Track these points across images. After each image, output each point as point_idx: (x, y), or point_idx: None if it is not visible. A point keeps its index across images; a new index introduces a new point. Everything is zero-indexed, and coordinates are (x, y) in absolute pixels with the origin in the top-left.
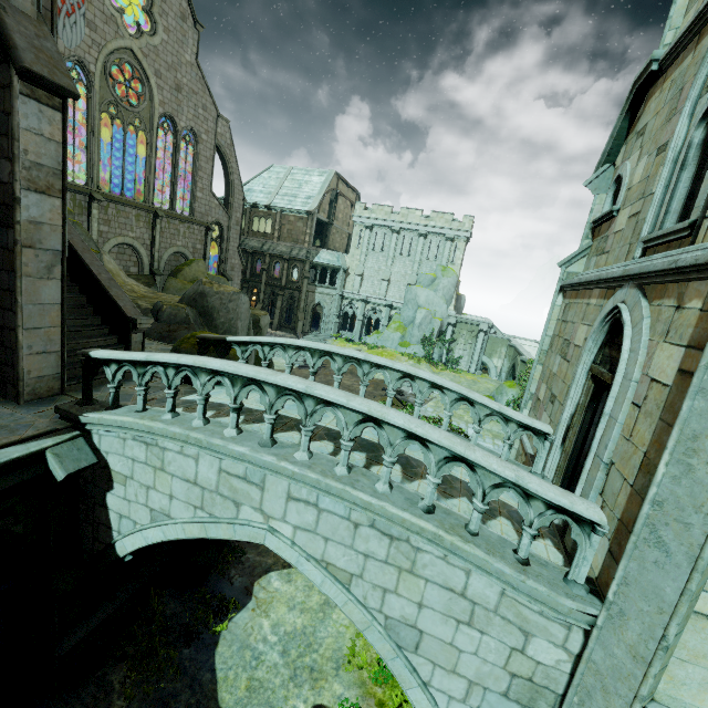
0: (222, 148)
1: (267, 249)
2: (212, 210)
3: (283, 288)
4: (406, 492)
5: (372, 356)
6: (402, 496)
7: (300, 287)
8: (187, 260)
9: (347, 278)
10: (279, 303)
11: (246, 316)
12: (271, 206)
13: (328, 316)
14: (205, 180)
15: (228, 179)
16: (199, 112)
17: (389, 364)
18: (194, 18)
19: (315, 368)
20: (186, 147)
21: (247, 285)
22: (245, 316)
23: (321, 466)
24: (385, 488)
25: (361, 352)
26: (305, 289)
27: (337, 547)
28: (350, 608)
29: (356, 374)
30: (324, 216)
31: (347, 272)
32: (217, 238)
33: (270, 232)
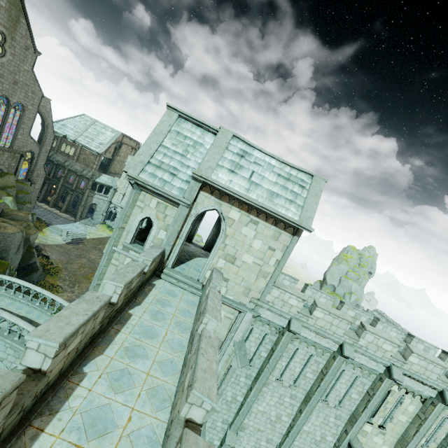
0: (43, 113)
1: (67, 165)
2: (28, 145)
3: (73, 190)
4: (24, 340)
5: (44, 291)
6: (21, 341)
7: (84, 192)
8: (2, 172)
9: (116, 193)
10: (68, 198)
11: (18, 241)
12: (76, 141)
13: (99, 211)
14: (26, 129)
15: (44, 128)
16: (29, 94)
17: (48, 295)
18: (34, 49)
19: (24, 291)
20: (15, 112)
21: (49, 182)
22: (17, 241)
23: (1, 332)
24: (17, 339)
25: (41, 289)
26: (87, 194)
27: (1, 352)
28: (2, 367)
29: (102, 251)
30: (110, 155)
31: (116, 190)
32: (29, 159)
33: (72, 155)
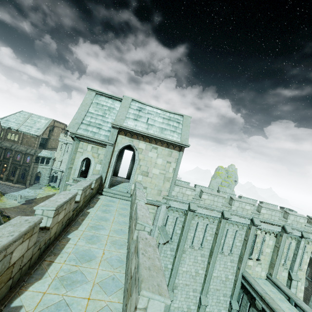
0: None
1: (14, 148)
2: None
3: (21, 165)
4: None
5: None
6: None
7: (30, 165)
8: None
9: (55, 161)
10: (18, 172)
11: None
12: (18, 130)
13: (44, 177)
14: None
15: None
16: None
17: None
18: None
19: None
20: None
21: (0, 163)
22: None
23: None
24: None
25: None
26: (32, 166)
27: None
28: None
29: None
30: (46, 136)
31: (55, 159)
32: None
33: (17, 140)
